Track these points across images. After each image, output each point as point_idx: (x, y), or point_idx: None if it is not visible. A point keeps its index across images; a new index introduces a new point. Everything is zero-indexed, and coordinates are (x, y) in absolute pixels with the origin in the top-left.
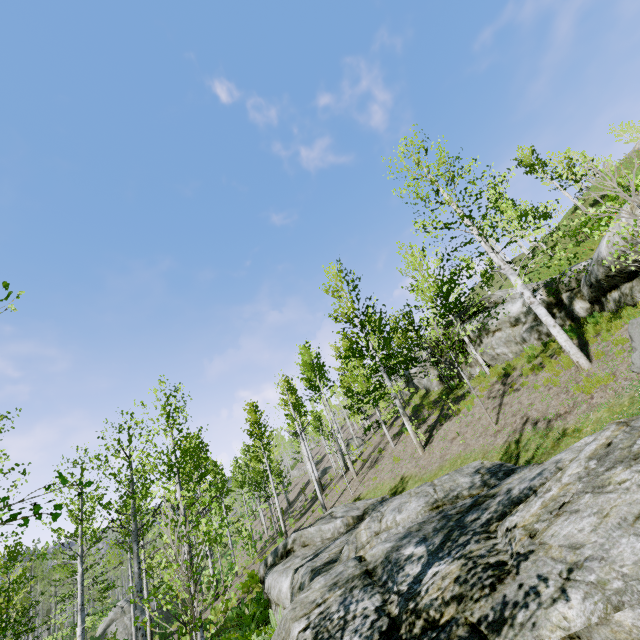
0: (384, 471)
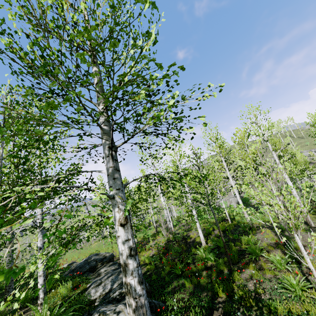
0: None
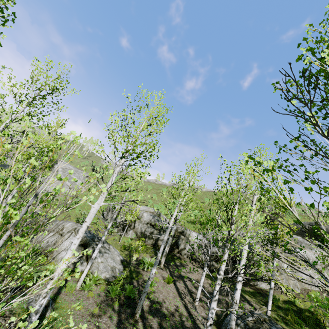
0: None
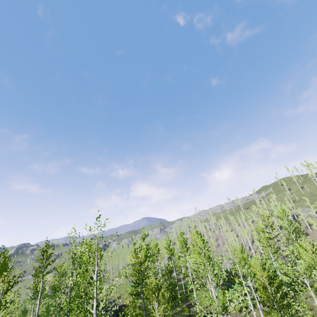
0: (316, 236)
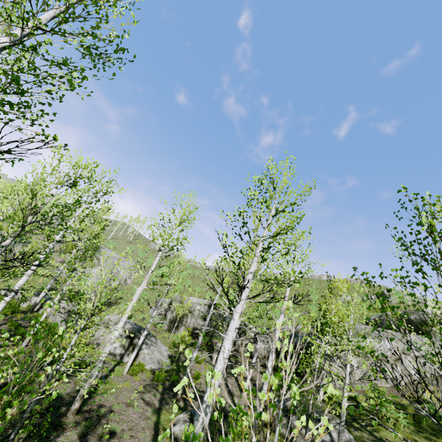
0: None
